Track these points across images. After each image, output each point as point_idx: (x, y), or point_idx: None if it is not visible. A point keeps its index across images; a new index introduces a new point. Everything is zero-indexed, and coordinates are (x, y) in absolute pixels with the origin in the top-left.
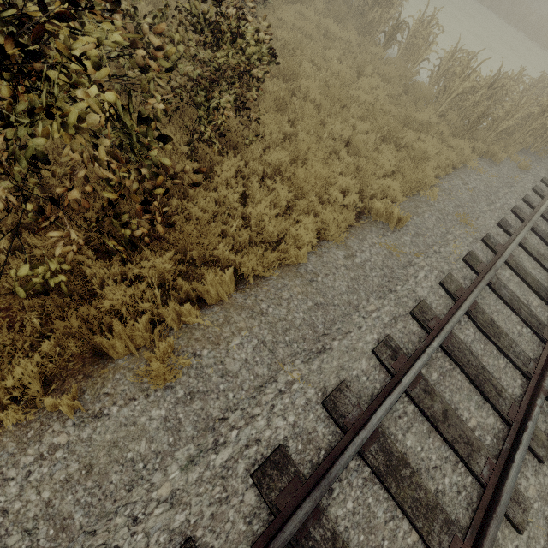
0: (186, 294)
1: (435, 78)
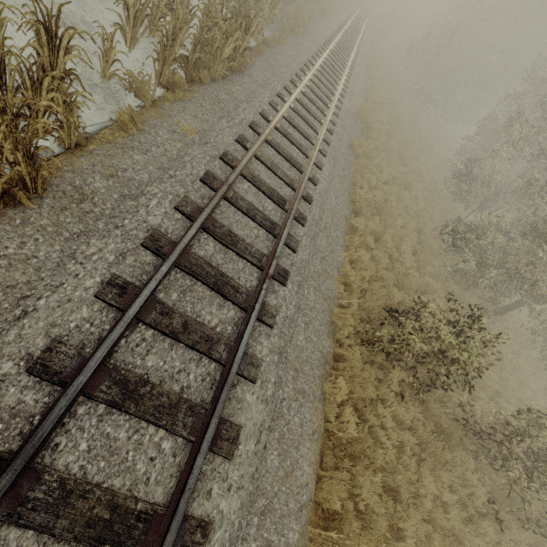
0: None
1: None
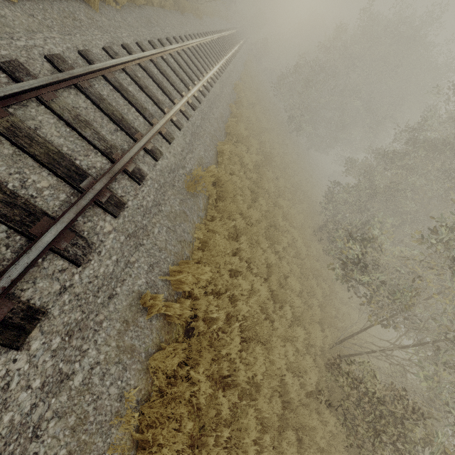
0: None
1: None
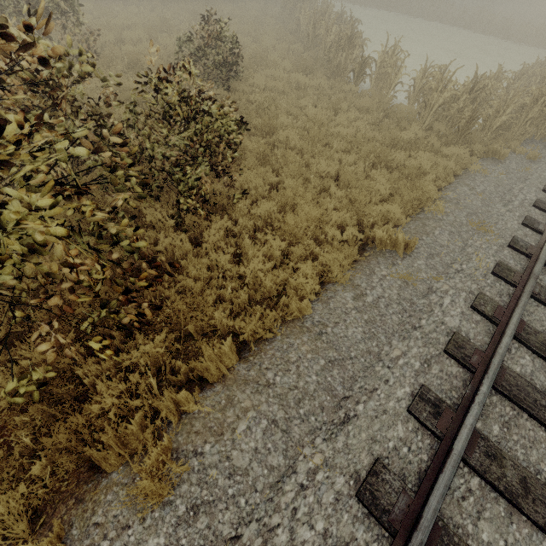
0: (186, 375)
1: (413, 97)
